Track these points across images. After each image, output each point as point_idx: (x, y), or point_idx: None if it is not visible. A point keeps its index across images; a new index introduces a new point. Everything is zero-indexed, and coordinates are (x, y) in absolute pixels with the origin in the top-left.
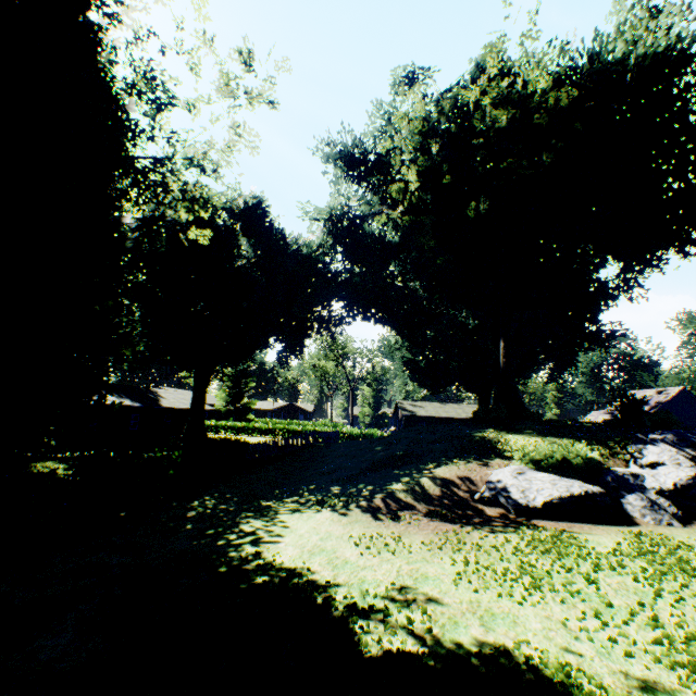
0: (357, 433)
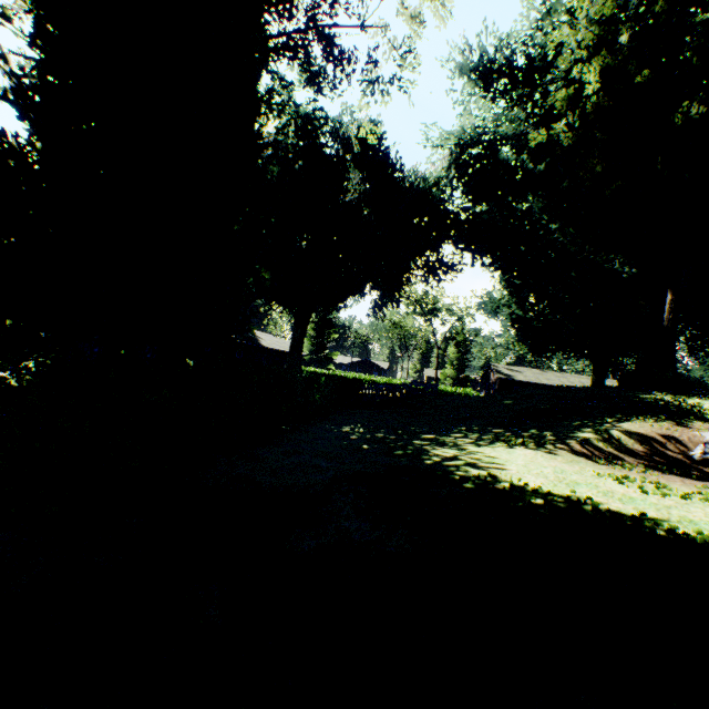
0: (450, 391)
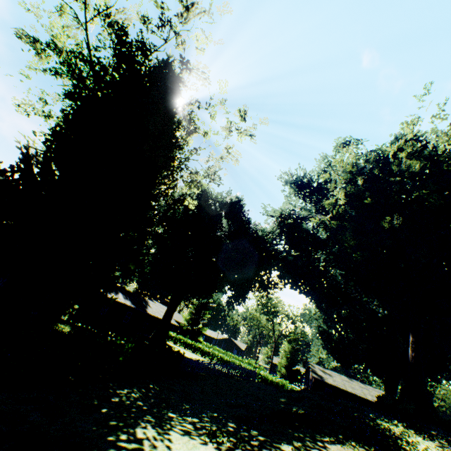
0: (271, 379)
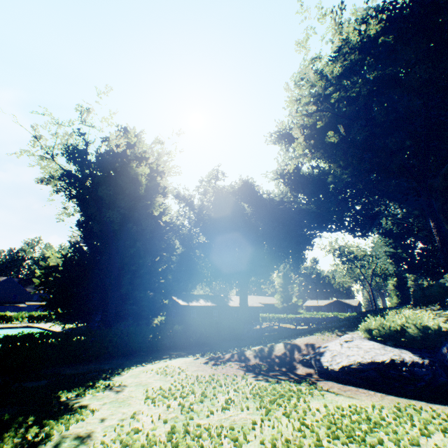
0: None
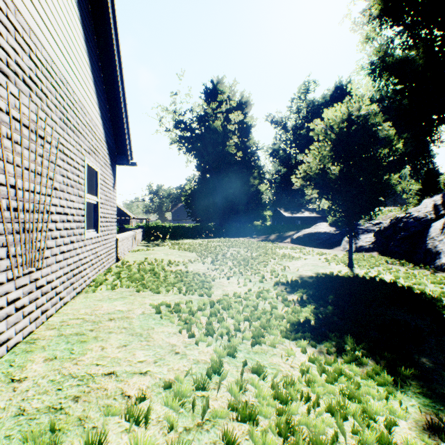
0: None
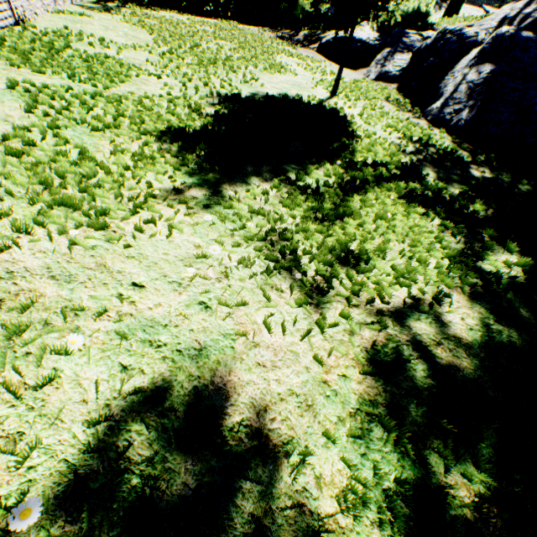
0: None
